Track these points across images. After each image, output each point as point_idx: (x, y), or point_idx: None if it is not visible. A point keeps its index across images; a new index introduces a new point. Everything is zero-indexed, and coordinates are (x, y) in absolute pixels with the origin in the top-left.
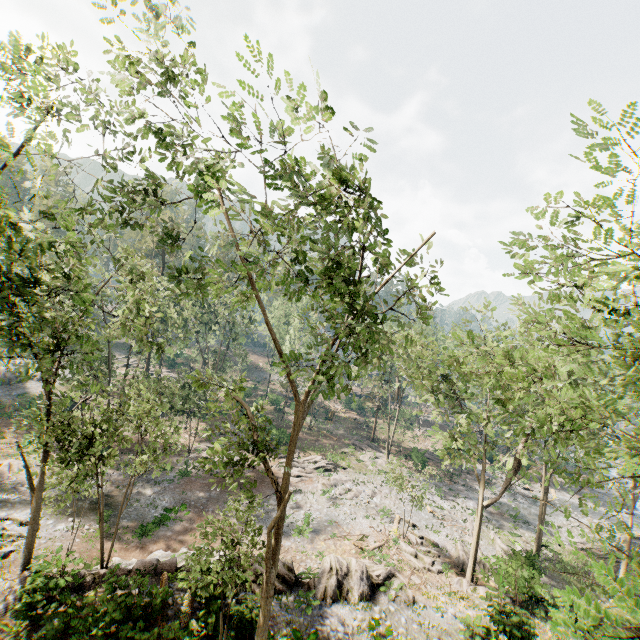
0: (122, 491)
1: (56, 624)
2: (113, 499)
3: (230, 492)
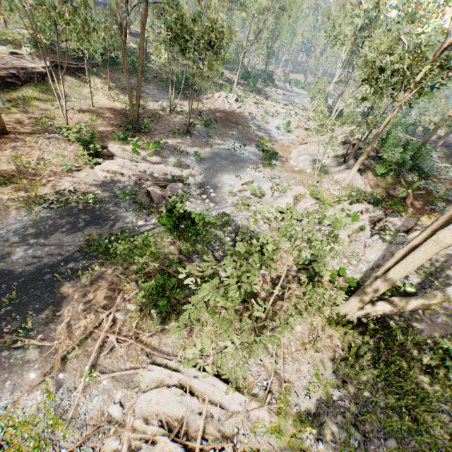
0: (213, 148)
1: (406, 168)
2: (224, 153)
3: (237, 127)
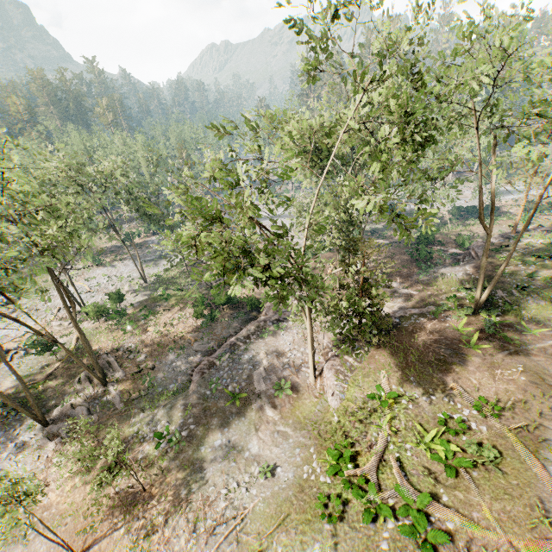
0: None
1: None
2: None
3: None
